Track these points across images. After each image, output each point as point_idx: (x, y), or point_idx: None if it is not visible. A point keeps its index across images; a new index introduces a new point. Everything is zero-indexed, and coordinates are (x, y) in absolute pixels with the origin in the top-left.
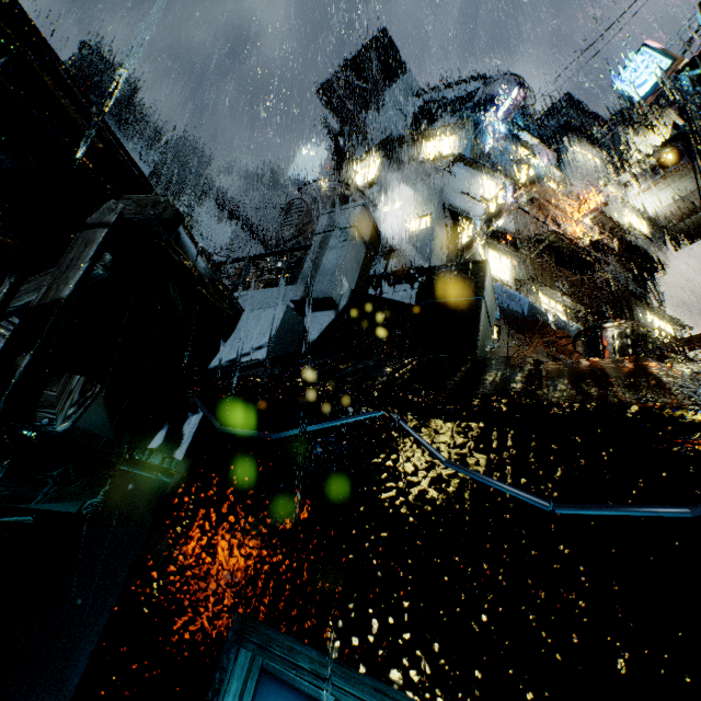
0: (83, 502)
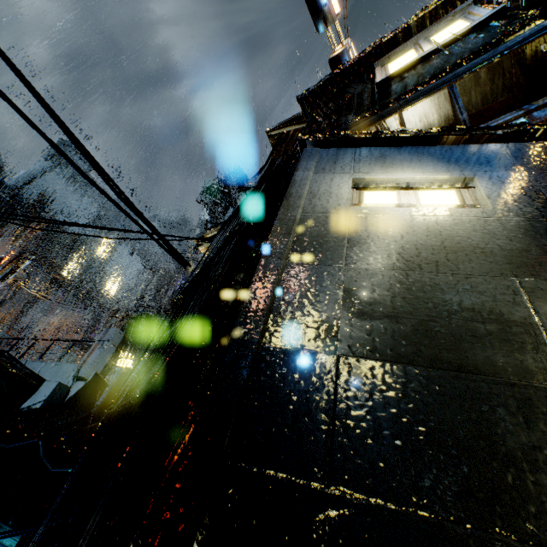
0: None
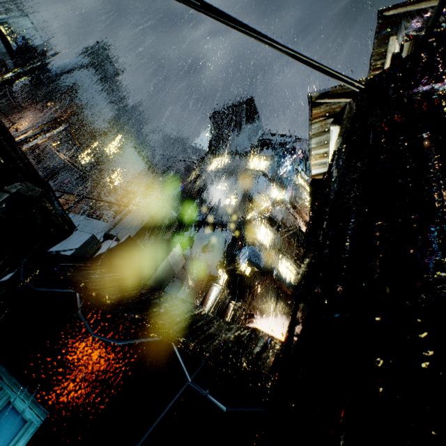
0: None
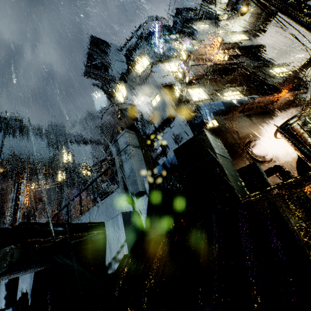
0: None
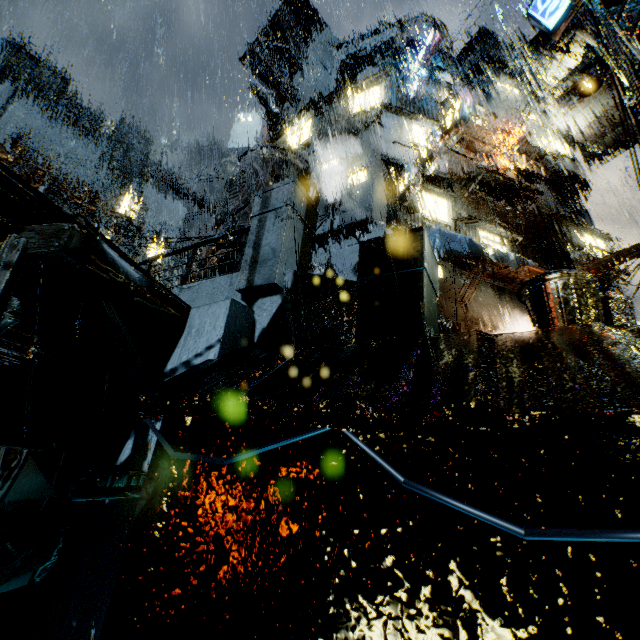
0: (34, 570)
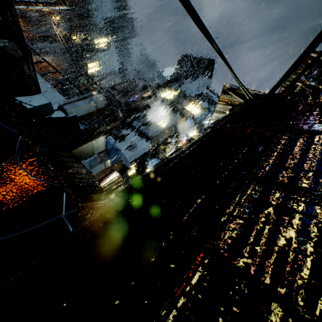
0: None
